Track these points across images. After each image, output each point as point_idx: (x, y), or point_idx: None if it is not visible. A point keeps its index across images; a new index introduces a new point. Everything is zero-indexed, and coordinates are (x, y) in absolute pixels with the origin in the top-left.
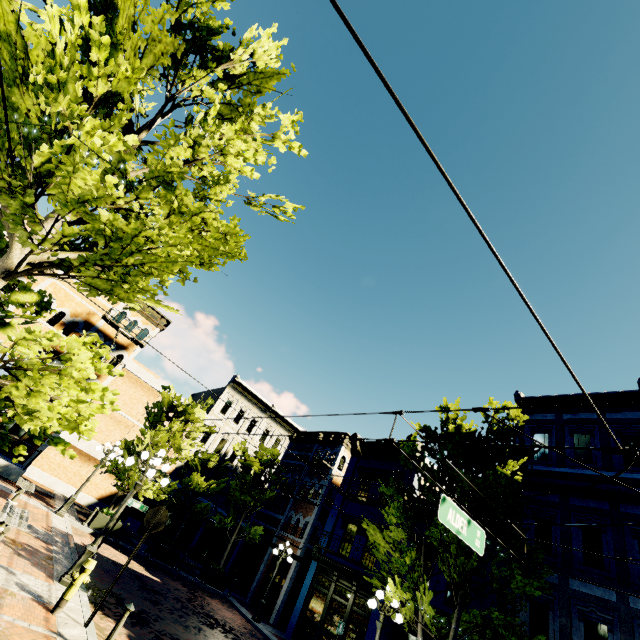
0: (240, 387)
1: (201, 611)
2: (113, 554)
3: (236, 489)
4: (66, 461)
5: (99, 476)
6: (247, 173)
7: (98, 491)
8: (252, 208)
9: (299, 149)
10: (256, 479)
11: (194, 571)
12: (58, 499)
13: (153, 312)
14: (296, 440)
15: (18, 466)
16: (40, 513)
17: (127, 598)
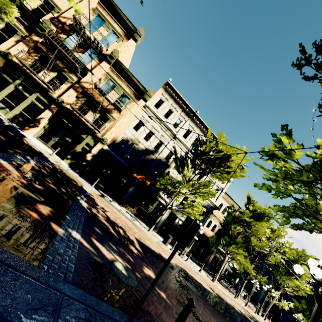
0: None
1: None
2: None
3: None
4: None
5: None
6: None
7: None
8: None
9: None
10: None
11: None
12: None
13: None
14: None
15: None
16: None
17: None
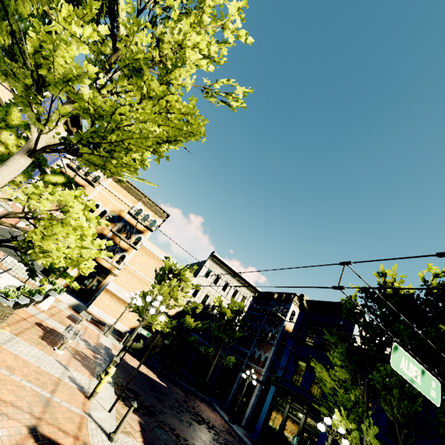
0: (217, 259)
1: (192, 410)
2: (137, 364)
3: (215, 329)
4: (112, 303)
5: (130, 314)
6: (203, 67)
7: (130, 323)
8: (210, 99)
9: (245, 37)
10: (229, 323)
11: (190, 382)
12: (107, 326)
13: (158, 209)
14: (257, 298)
15: (84, 304)
16: (94, 334)
17: (142, 395)
